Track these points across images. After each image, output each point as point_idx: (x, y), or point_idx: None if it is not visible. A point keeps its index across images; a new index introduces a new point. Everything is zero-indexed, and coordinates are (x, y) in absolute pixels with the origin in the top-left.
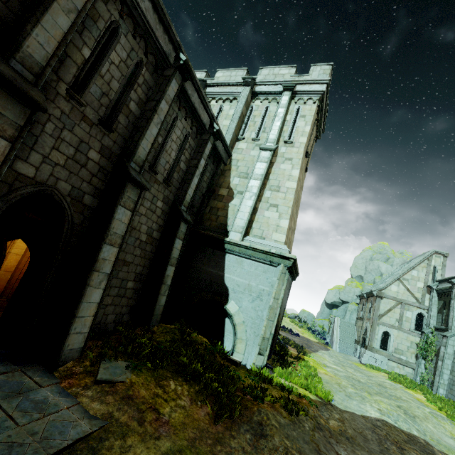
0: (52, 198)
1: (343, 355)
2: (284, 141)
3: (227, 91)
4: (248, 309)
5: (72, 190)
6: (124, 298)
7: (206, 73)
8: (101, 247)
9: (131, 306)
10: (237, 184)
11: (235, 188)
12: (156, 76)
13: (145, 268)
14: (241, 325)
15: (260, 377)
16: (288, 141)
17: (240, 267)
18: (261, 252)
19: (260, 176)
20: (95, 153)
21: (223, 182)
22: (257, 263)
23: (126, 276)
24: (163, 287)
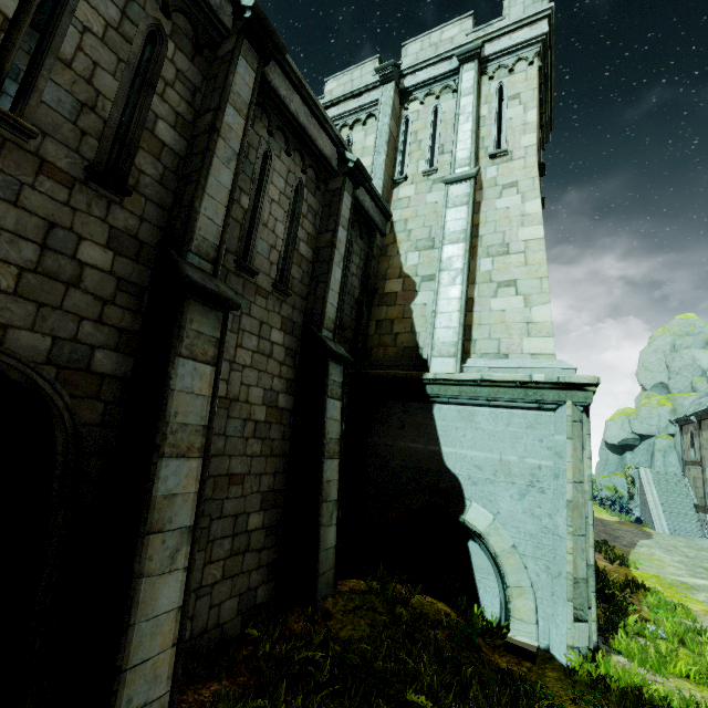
0: (4, 378)
1: (682, 539)
2: (488, 155)
3: (353, 107)
4: (516, 516)
5: (56, 346)
6: (249, 553)
7: None
8: (153, 471)
9: (269, 563)
10: (416, 264)
11: (415, 272)
12: (203, 62)
13: (278, 475)
14: (510, 556)
15: (608, 692)
16: (497, 153)
17: (471, 427)
18: (510, 385)
19: (461, 234)
20: (98, 250)
21: (388, 268)
22: (506, 411)
23: (243, 507)
24: (324, 509)
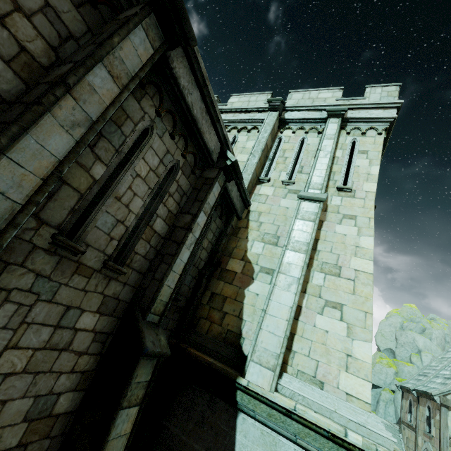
0: None
1: None
2: (336, 187)
3: (245, 118)
4: None
5: None
6: None
7: (217, 99)
8: None
9: None
10: (259, 254)
11: (256, 260)
12: (95, 16)
13: None
14: None
15: None
16: (344, 188)
17: None
18: (323, 433)
19: (304, 246)
20: None
21: (235, 247)
22: None
23: None
24: None
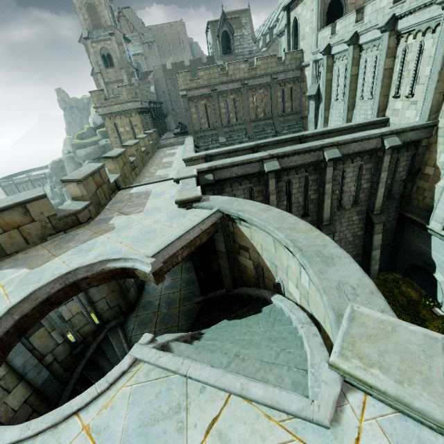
0: None
1: None
2: None
3: (424, 19)
4: None
5: None
6: None
7: None
8: None
9: None
10: (443, 162)
11: (442, 167)
12: (317, 170)
13: (359, 250)
14: None
15: None
16: None
17: None
18: None
19: None
20: None
21: (428, 159)
22: None
23: None
24: (372, 262)
